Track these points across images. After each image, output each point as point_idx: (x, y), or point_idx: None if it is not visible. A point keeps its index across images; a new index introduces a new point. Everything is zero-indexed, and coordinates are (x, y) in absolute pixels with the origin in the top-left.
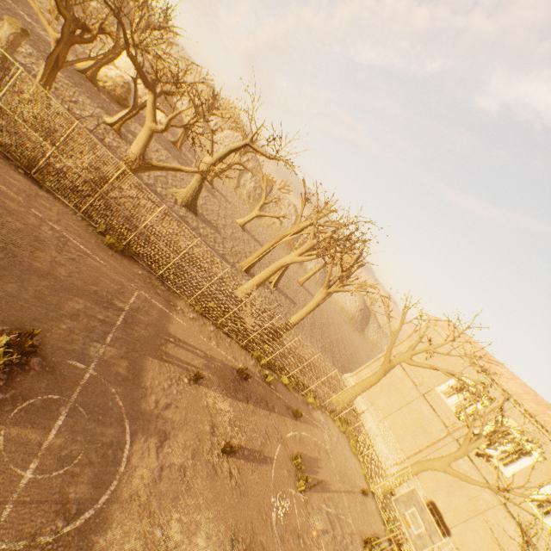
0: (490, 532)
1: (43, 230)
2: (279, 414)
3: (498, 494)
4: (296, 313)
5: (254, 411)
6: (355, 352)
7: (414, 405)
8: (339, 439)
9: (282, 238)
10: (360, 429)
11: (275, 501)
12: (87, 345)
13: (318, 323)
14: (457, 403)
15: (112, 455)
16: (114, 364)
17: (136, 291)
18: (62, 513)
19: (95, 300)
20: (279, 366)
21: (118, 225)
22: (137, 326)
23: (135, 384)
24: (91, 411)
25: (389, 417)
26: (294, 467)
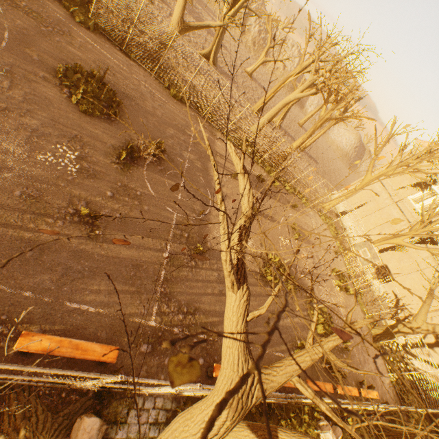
0: (423, 279)
1: (142, 88)
2: (282, 204)
3: (433, 253)
4: (296, 141)
5: (267, 199)
6: (345, 181)
7: (386, 209)
8: (322, 226)
9: (286, 79)
10: (339, 225)
11: (281, 238)
12: (181, 152)
13: (314, 157)
14: (424, 207)
15: (205, 199)
16: (195, 163)
17: (194, 125)
18: (194, 212)
19: (177, 129)
20: (282, 179)
21: (174, 82)
22: (199, 145)
23: (206, 173)
24: (192, 181)
25: (363, 219)
26: (292, 229)
